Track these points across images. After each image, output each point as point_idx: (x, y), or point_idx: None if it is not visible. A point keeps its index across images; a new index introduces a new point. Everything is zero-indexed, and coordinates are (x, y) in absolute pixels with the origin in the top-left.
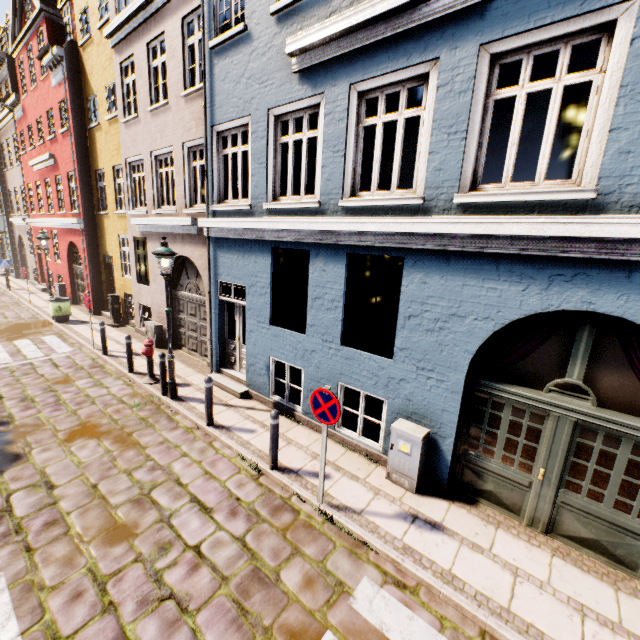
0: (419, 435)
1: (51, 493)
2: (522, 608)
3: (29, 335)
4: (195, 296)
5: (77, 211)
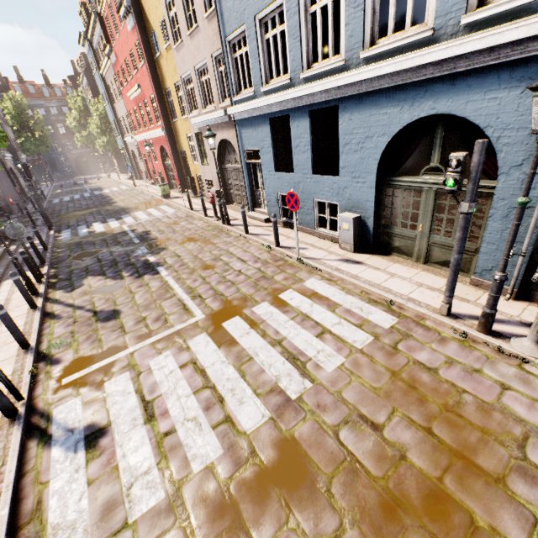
0: (351, 217)
1: (180, 258)
2: (387, 284)
3: (153, 207)
4: (235, 166)
5: (160, 123)
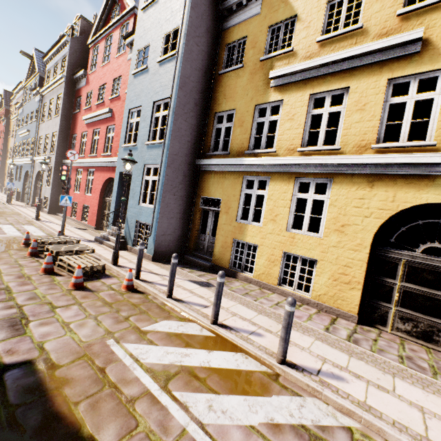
0: (17, 191)
1: None
2: None
3: None
4: None
5: (0, 159)
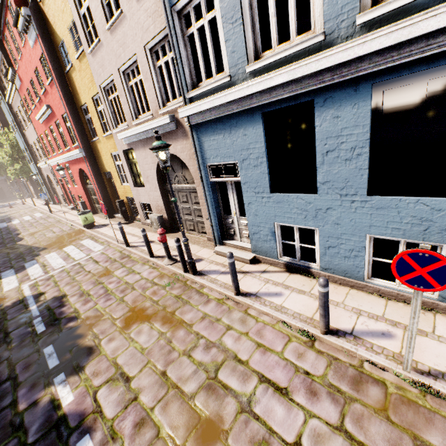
0: None
1: (129, 386)
2: None
3: (72, 242)
4: (184, 186)
5: (77, 143)
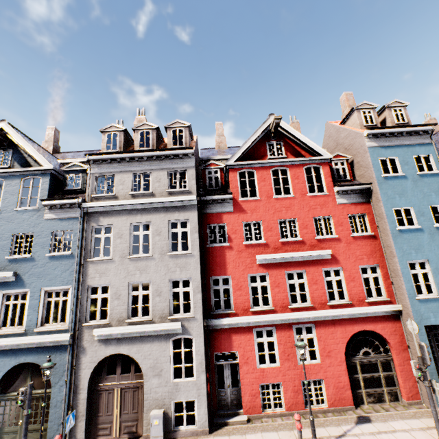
0: None
1: None
2: None
3: None
4: None
5: None
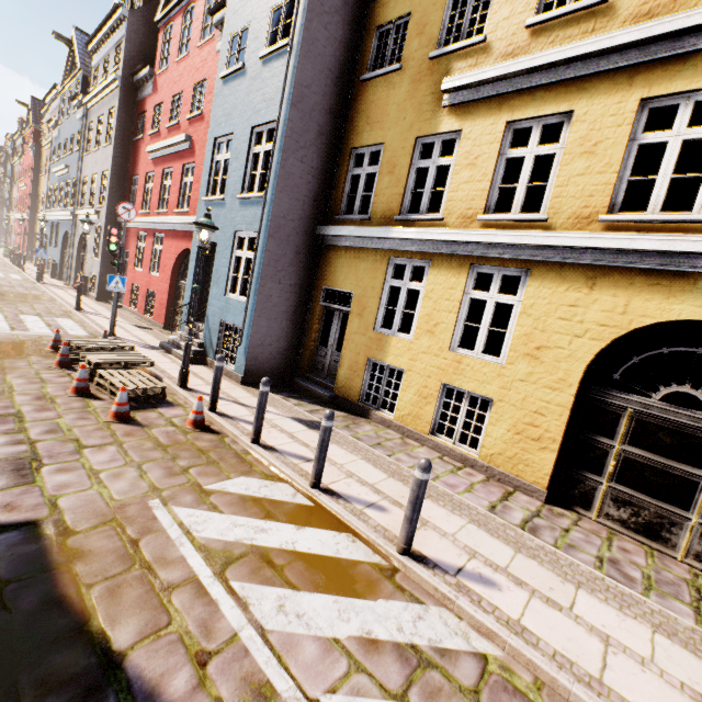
0: (52, 262)
1: None
2: None
3: None
4: None
5: (29, 211)
